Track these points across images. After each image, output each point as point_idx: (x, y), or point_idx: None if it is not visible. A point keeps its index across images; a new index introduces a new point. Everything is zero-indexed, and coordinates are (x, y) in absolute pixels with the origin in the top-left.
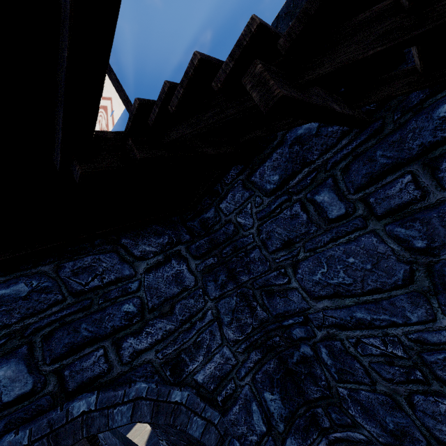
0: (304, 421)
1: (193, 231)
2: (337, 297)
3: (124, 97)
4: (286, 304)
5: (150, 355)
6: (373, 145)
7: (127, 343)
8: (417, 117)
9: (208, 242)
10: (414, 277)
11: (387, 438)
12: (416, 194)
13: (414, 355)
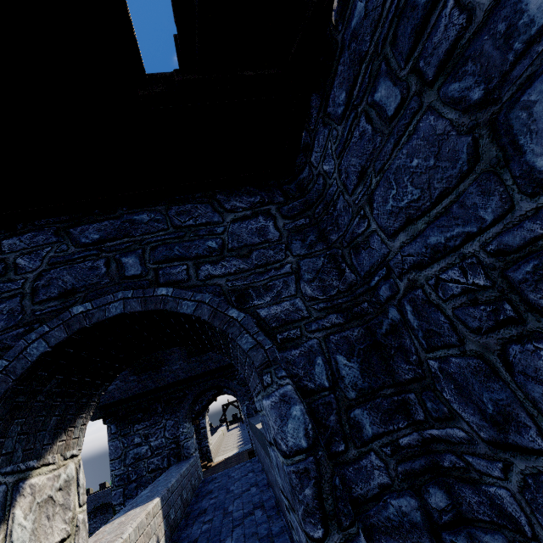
0: (388, 404)
1: (288, 193)
2: (410, 224)
3: None
4: (370, 257)
5: (221, 281)
6: None
7: (204, 268)
8: None
9: (302, 203)
10: (479, 149)
11: (489, 431)
12: (462, 22)
13: (498, 278)
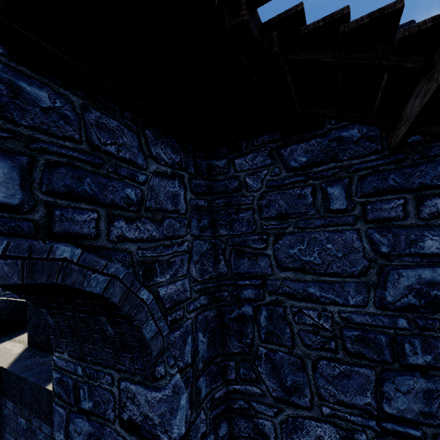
0: (216, 369)
1: (199, 168)
2: (301, 272)
3: None
4: (251, 266)
5: (133, 248)
6: (391, 169)
7: (118, 224)
8: (428, 164)
9: (207, 186)
10: (369, 271)
11: (280, 393)
12: (400, 215)
13: (337, 329)
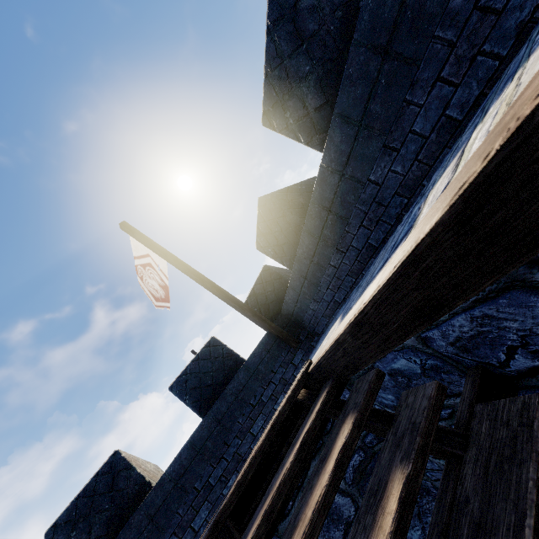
0: None
1: None
2: None
3: (159, 252)
4: None
5: None
6: None
7: None
8: None
9: None
10: None
11: None
12: None
13: None
